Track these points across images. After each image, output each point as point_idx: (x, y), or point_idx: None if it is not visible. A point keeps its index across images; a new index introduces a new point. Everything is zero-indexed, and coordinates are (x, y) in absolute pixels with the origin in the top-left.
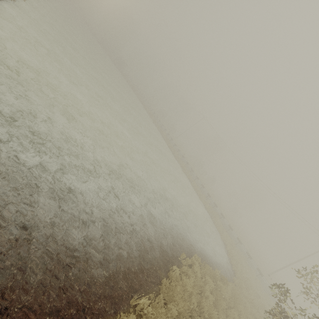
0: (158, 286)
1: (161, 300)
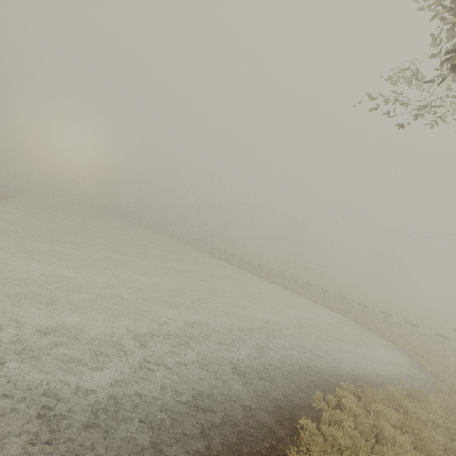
0: None
1: None
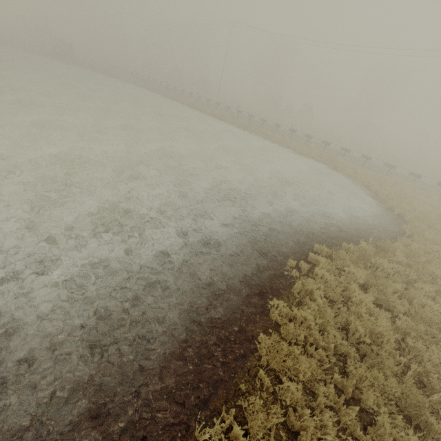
0: (255, 354)
1: (265, 380)
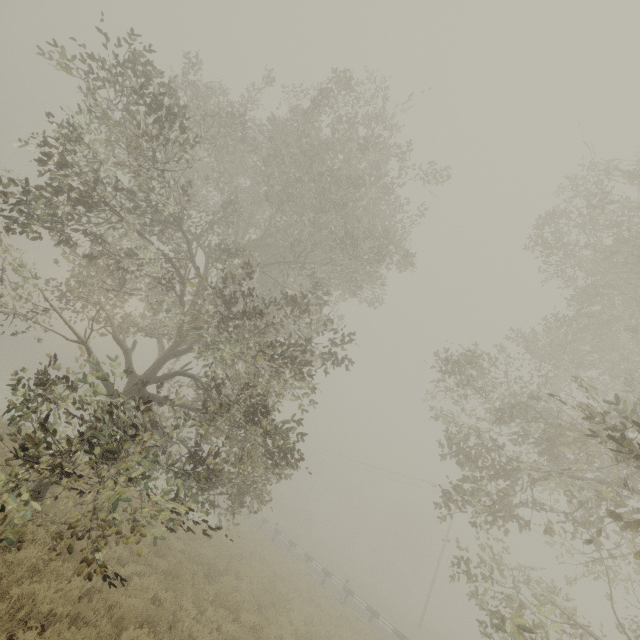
0: None
1: None
